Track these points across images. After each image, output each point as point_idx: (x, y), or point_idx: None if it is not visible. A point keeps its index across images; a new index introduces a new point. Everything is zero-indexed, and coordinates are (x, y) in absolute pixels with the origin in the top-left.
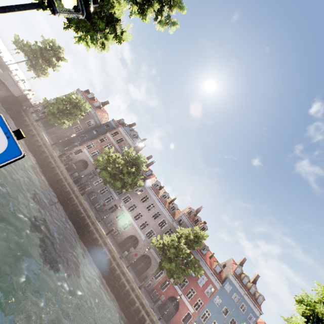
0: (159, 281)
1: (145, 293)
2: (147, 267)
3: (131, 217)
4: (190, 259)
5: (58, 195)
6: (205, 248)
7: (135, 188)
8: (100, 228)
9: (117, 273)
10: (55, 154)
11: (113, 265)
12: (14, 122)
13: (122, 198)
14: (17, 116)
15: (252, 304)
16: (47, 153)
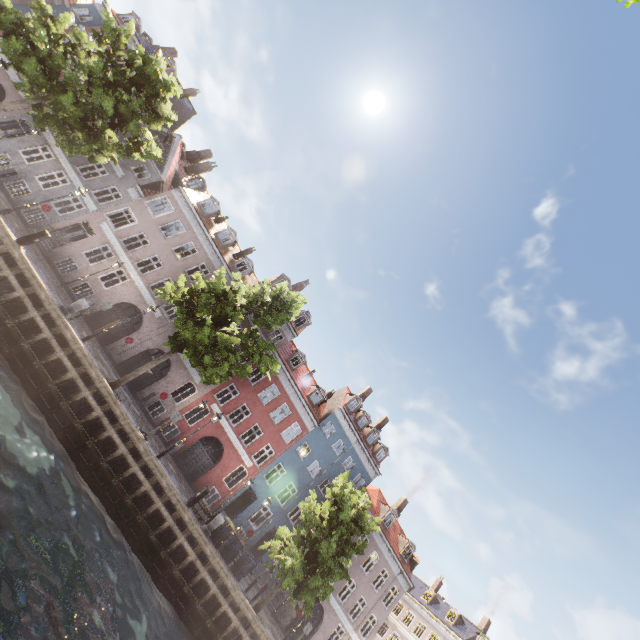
0: (185, 407)
1: (142, 420)
2: (158, 376)
3: (130, 263)
4: (255, 341)
5: None
6: (299, 358)
7: (150, 197)
8: None
9: (44, 339)
10: None
11: (33, 318)
12: None
13: (108, 212)
14: None
15: (366, 459)
16: None
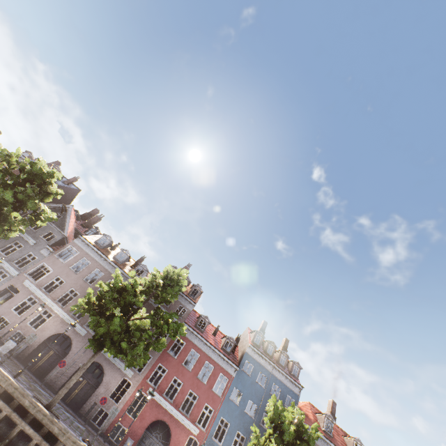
0: (125, 403)
1: (87, 433)
2: (95, 386)
3: (52, 302)
4: (160, 316)
5: None
6: (204, 321)
7: (58, 250)
8: None
9: None
10: None
11: None
12: None
13: (28, 271)
14: None
15: (286, 379)
16: None
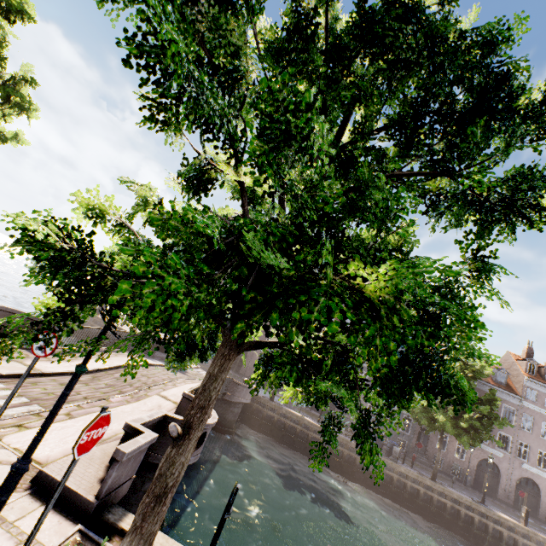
0: None
1: None
2: (535, 495)
3: None
4: None
5: (416, 509)
6: None
7: None
8: (515, 523)
9: None
10: (354, 443)
11: None
12: (256, 429)
13: None
14: (252, 417)
15: None
16: (343, 450)
